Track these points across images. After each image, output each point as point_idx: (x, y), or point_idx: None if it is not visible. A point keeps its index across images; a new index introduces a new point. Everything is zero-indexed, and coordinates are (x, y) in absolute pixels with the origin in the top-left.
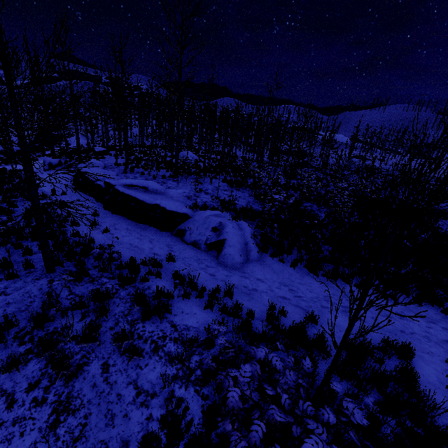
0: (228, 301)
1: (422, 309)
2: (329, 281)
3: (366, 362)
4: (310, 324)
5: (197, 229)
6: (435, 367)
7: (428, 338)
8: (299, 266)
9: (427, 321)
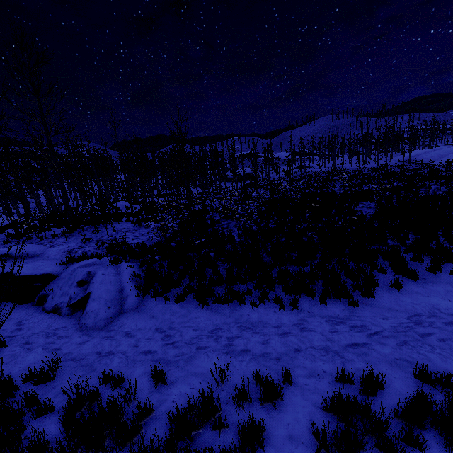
0: (38, 391)
1: (328, 308)
2: (221, 307)
3: (201, 436)
4: (156, 387)
5: (60, 289)
6: (315, 398)
7: (326, 349)
8: (188, 298)
9: (330, 324)
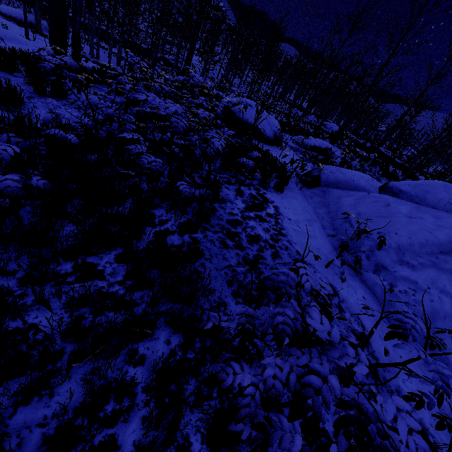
0: None
1: None
2: None
3: None
4: None
5: None
6: None
7: None
8: None
9: None
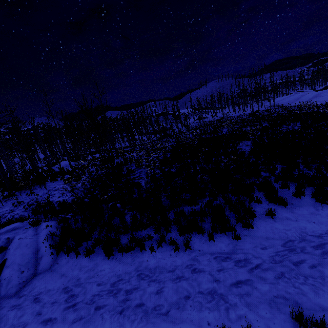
0: None
1: (216, 244)
2: (125, 255)
3: None
4: None
5: None
6: None
7: (213, 293)
8: (97, 250)
9: (217, 262)
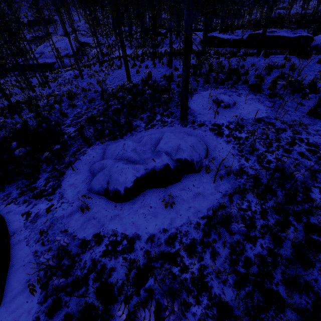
0: None
1: None
2: None
3: None
4: None
5: None
6: None
7: None
8: None
9: None
